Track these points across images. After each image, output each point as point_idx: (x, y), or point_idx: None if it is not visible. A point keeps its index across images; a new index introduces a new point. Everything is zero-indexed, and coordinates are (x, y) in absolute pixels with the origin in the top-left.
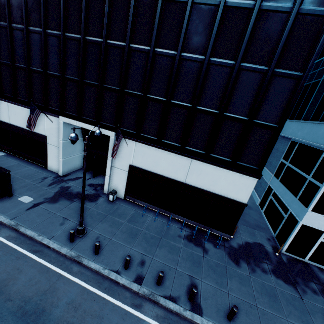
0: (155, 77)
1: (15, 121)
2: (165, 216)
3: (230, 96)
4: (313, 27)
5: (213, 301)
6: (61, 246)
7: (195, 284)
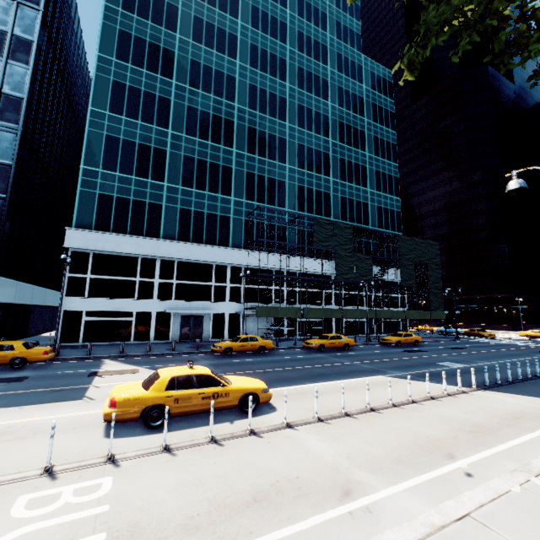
0: None
1: None
2: None
3: None
4: (4, 170)
5: None
6: None
7: None
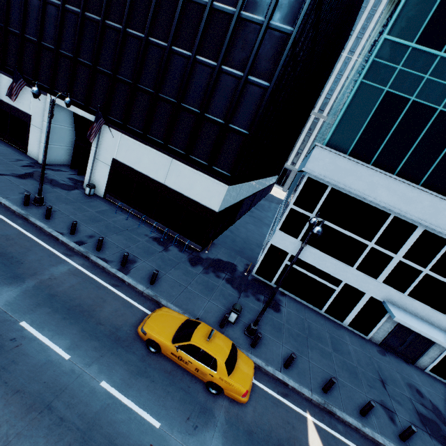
0: (147, 67)
1: None
2: (142, 221)
3: (211, 97)
4: (279, 43)
5: (145, 273)
6: (13, 205)
7: (136, 261)
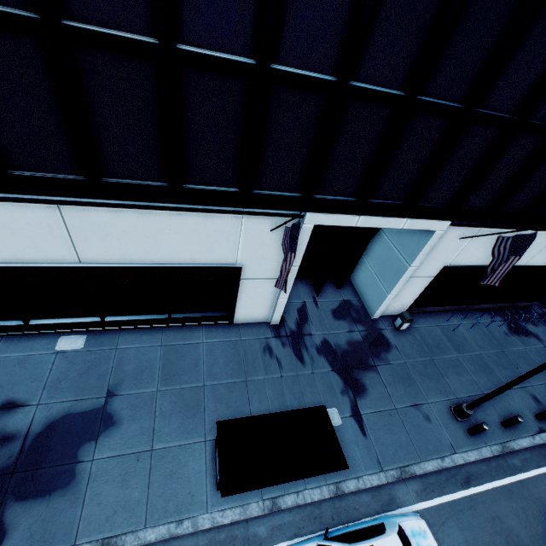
0: None
1: (107, 253)
2: (465, 313)
3: None
4: None
5: None
6: (477, 450)
7: None
